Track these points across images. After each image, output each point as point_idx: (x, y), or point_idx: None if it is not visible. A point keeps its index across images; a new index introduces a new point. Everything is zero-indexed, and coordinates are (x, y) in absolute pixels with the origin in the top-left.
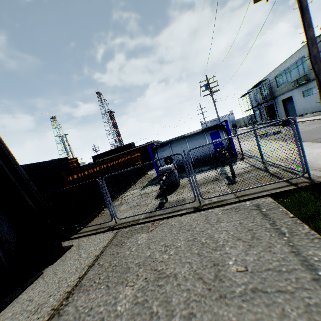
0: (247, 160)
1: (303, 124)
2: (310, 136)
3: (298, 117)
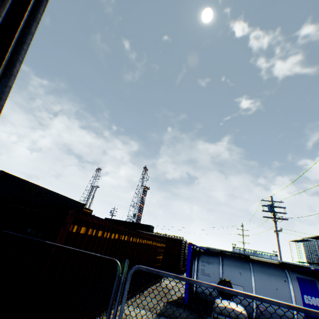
0: None
1: None
2: None
3: None
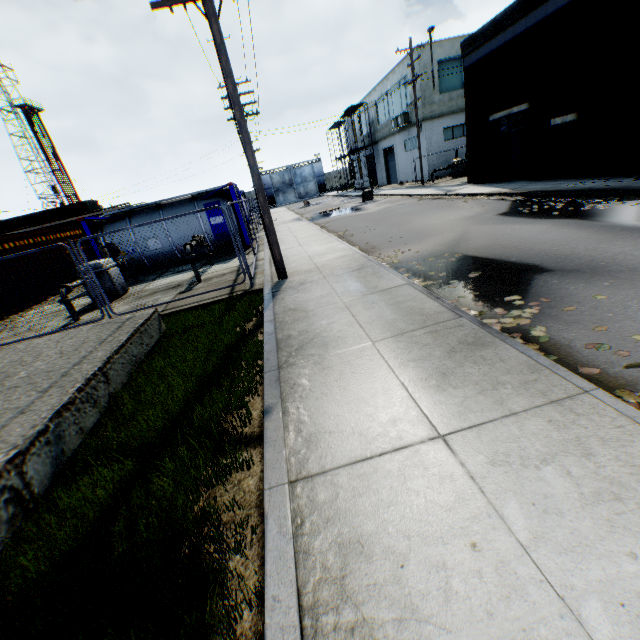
0: (248, 256)
1: (382, 201)
2: (354, 224)
3: (398, 185)
